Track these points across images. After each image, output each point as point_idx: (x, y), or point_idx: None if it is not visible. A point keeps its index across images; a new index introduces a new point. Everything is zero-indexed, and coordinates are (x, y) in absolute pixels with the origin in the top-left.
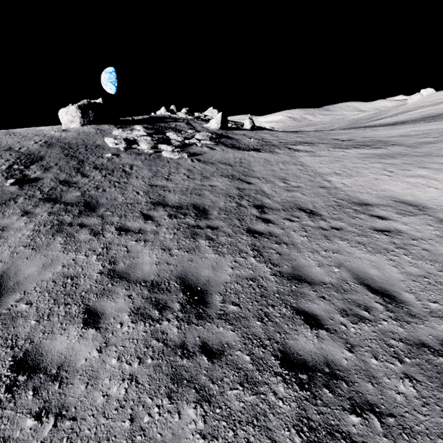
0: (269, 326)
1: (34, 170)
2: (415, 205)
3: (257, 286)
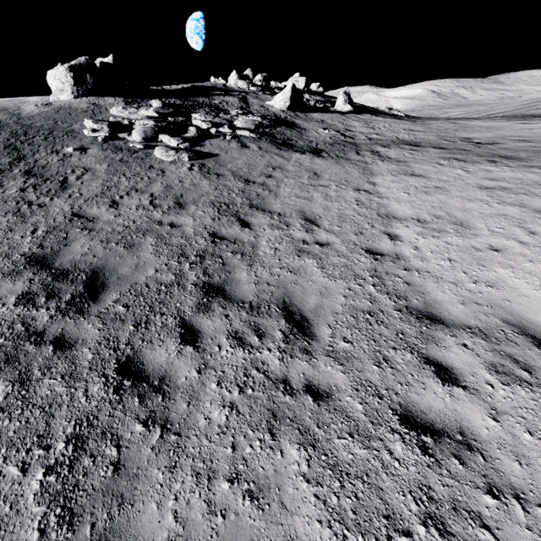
0: None
1: None
2: None
3: None
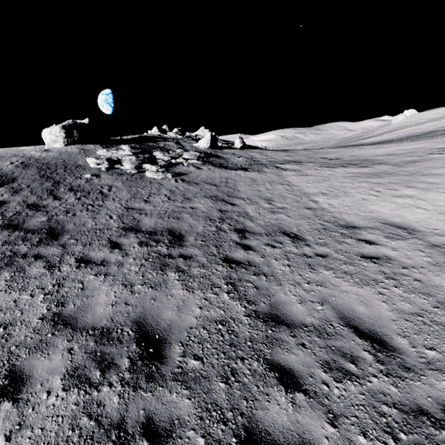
0: (235, 389)
1: (2, 193)
2: (404, 228)
3: (227, 332)
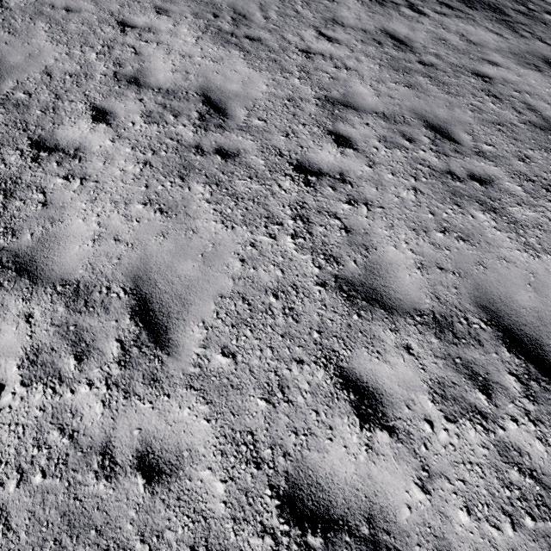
0: None
1: None
2: None
3: None
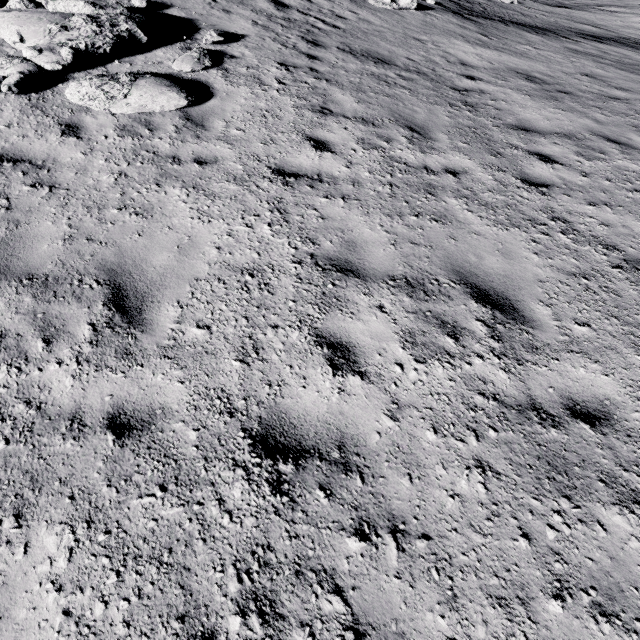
0: None
1: None
2: None
3: None
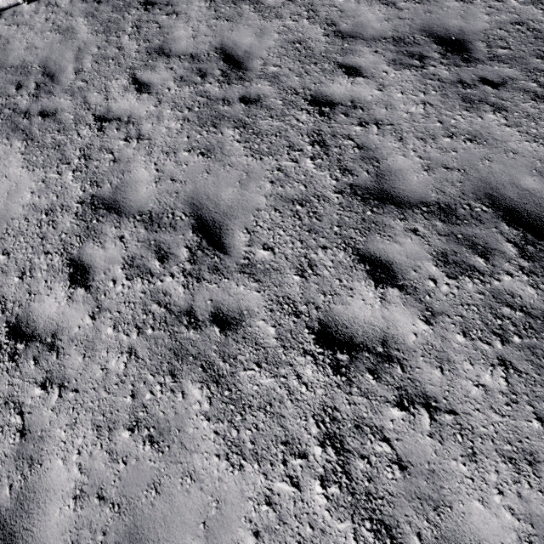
0: None
1: None
2: None
3: (528, 30)
